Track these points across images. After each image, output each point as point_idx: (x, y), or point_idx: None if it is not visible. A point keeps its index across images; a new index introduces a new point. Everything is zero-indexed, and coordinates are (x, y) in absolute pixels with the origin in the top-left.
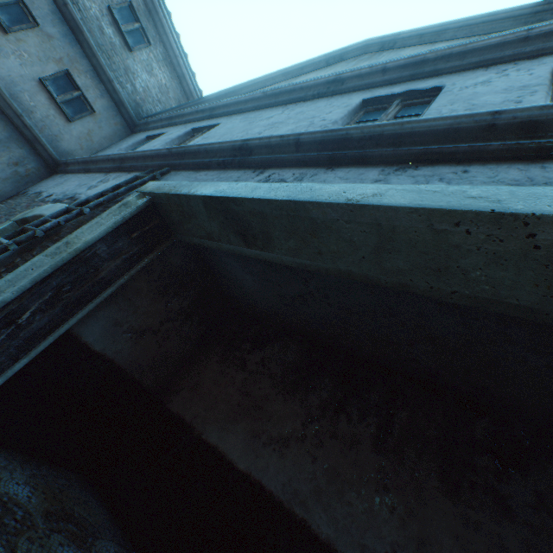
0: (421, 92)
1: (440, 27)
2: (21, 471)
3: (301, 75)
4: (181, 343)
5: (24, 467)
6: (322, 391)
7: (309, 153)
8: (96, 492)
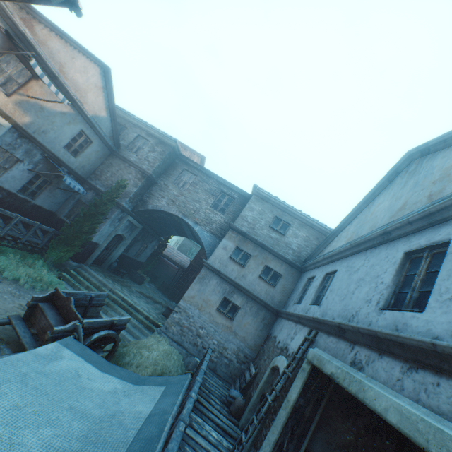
0: (436, 245)
1: None
2: None
3: (375, 197)
4: None
5: None
6: None
7: (367, 340)
8: None
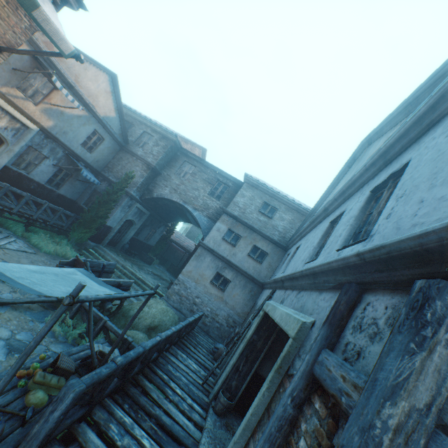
0: (341, 214)
1: (379, 126)
2: None
3: (339, 182)
4: None
5: None
6: None
7: (289, 283)
8: None
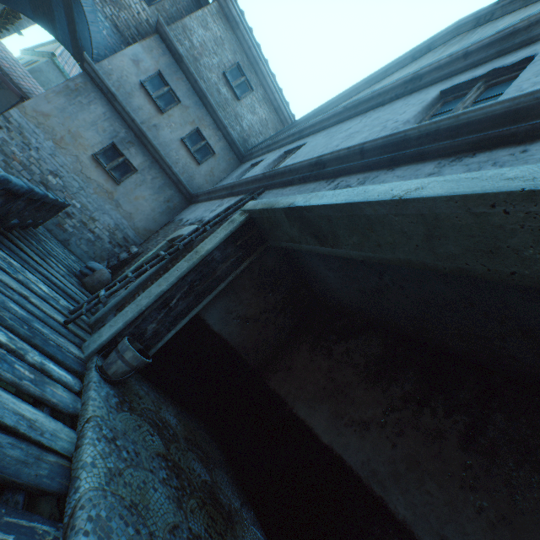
0: (507, 67)
1: None
2: (172, 408)
3: (384, 78)
4: (276, 331)
5: (173, 407)
6: (405, 384)
7: (372, 158)
8: (216, 439)
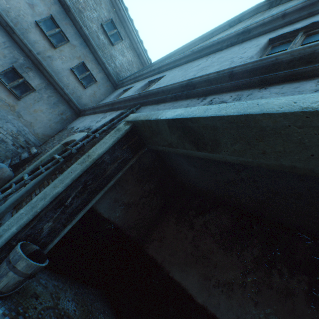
0: None
1: None
2: (69, 291)
3: (212, 37)
4: (151, 210)
5: (71, 288)
6: (253, 249)
7: (242, 79)
8: (109, 303)
